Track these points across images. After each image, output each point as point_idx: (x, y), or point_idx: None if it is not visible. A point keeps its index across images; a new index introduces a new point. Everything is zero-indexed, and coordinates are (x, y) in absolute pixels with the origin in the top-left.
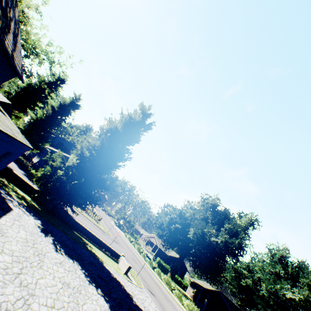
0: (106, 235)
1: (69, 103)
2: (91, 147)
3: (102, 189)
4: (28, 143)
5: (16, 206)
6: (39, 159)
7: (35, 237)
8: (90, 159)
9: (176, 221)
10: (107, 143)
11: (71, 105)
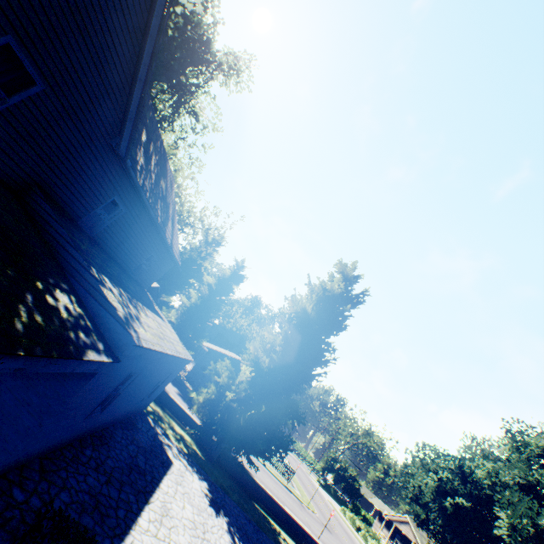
0: (306, 512)
1: (230, 276)
2: (269, 347)
3: (293, 422)
4: (188, 354)
5: (176, 455)
6: (193, 364)
7: (204, 517)
8: (269, 367)
9: (453, 489)
10: (292, 336)
11: (232, 277)
